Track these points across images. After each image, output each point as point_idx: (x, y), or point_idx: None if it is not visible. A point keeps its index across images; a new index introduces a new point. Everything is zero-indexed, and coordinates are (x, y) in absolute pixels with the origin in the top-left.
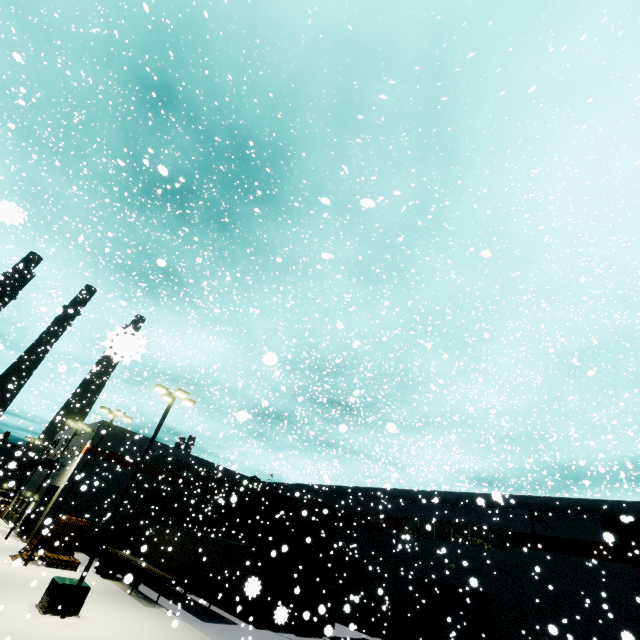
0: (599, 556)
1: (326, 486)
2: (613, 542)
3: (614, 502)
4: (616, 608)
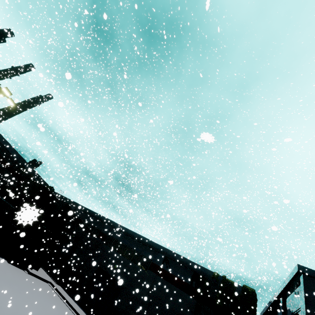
0: (182, 288)
1: (83, 207)
2: (191, 284)
3: (202, 267)
4: (175, 314)
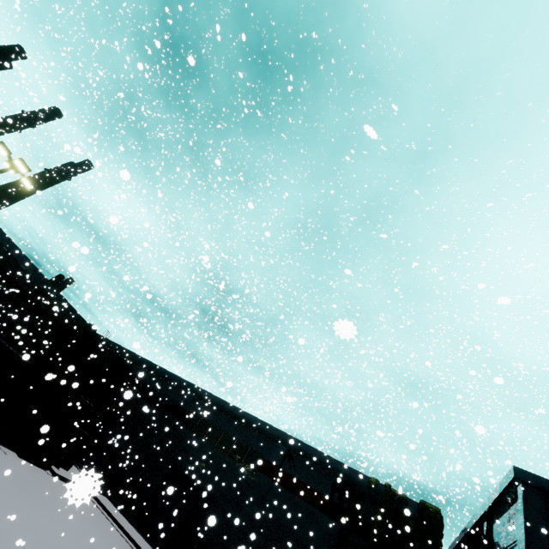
0: (316, 504)
1: (146, 360)
2: (332, 498)
3: (351, 469)
4: (303, 548)
